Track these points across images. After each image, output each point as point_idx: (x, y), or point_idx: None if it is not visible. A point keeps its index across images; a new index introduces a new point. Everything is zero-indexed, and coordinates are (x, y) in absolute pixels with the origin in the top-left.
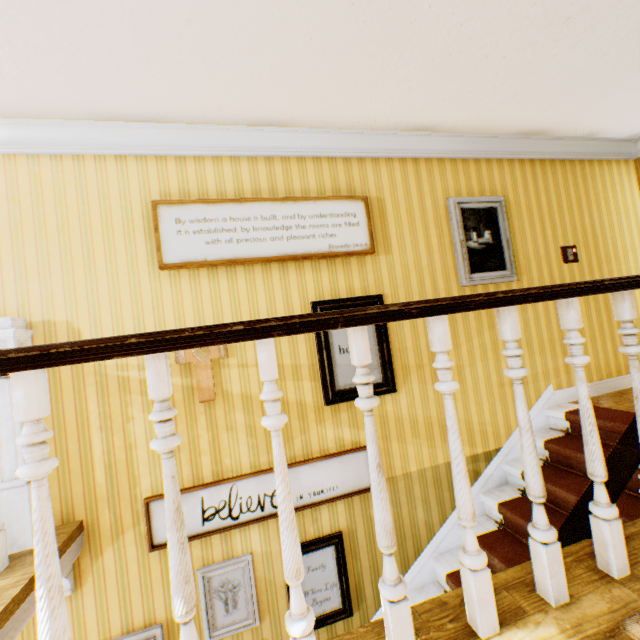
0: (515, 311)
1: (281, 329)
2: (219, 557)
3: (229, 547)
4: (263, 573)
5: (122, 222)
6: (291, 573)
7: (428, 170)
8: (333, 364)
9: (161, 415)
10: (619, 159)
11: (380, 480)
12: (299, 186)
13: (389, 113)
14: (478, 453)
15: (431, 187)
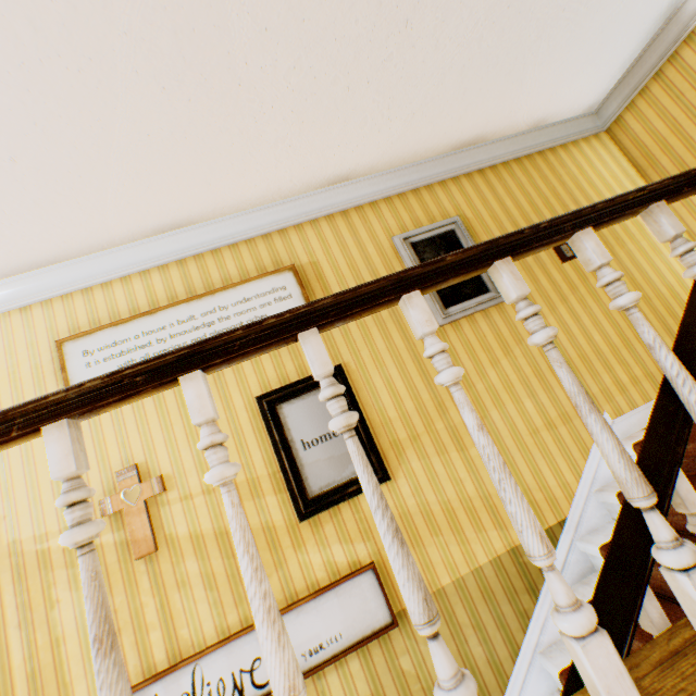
0: (316, 335)
1: None
2: None
3: None
4: None
5: (31, 372)
6: None
7: (361, 217)
8: (299, 465)
9: None
10: (586, 136)
11: (101, 666)
12: (219, 278)
13: (289, 177)
14: None
15: (370, 233)
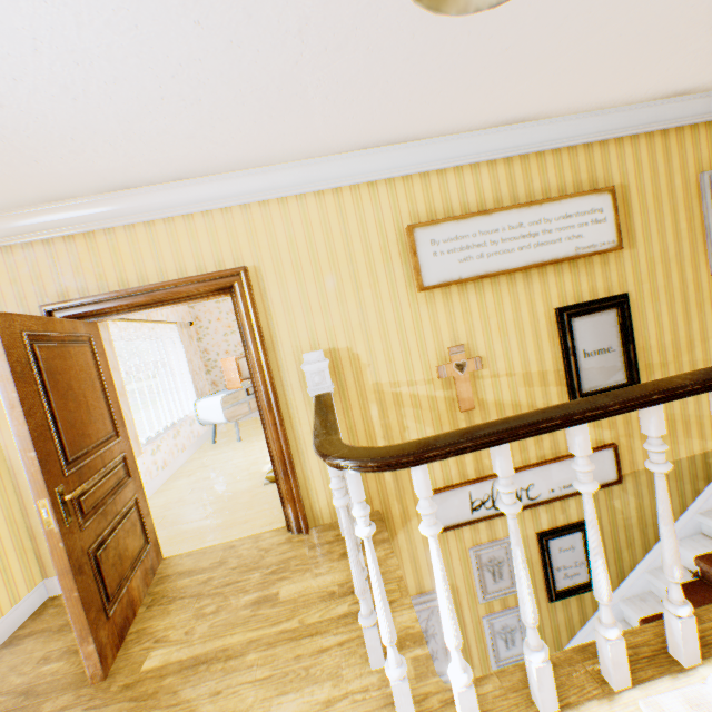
0: None
1: None
2: (484, 539)
3: (492, 531)
4: None
5: (379, 249)
6: None
7: (678, 142)
8: (577, 369)
9: (663, 448)
10: None
11: None
12: (538, 185)
13: (652, 86)
14: None
15: (681, 162)
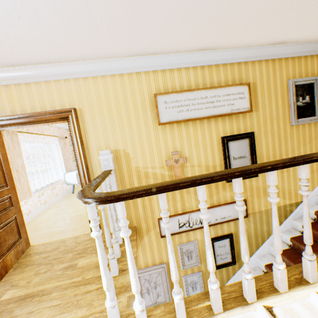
0: None
1: (280, 166)
2: (184, 241)
3: (188, 237)
4: (201, 247)
5: (141, 104)
6: (279, 250)
7: (279, 65)
8: (230, 164)
9: (241, 198)
10: None
11: (309, 220)
12: (216, 80)
13: (266, 37)
14: (292, 203)
15: (280, 74)
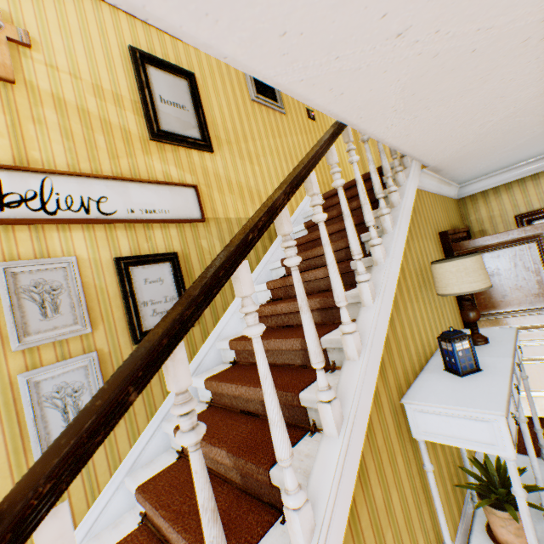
0: None
1: None
2: (29, 256)
3: (43, 247)
4: (92, 281)
5: None
6: None
7: None
8: (156, 108)
9: None
10: None
11: None
12: None
13: None
14: None
15: None
